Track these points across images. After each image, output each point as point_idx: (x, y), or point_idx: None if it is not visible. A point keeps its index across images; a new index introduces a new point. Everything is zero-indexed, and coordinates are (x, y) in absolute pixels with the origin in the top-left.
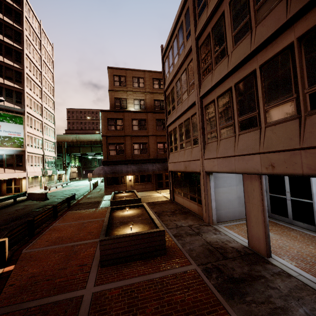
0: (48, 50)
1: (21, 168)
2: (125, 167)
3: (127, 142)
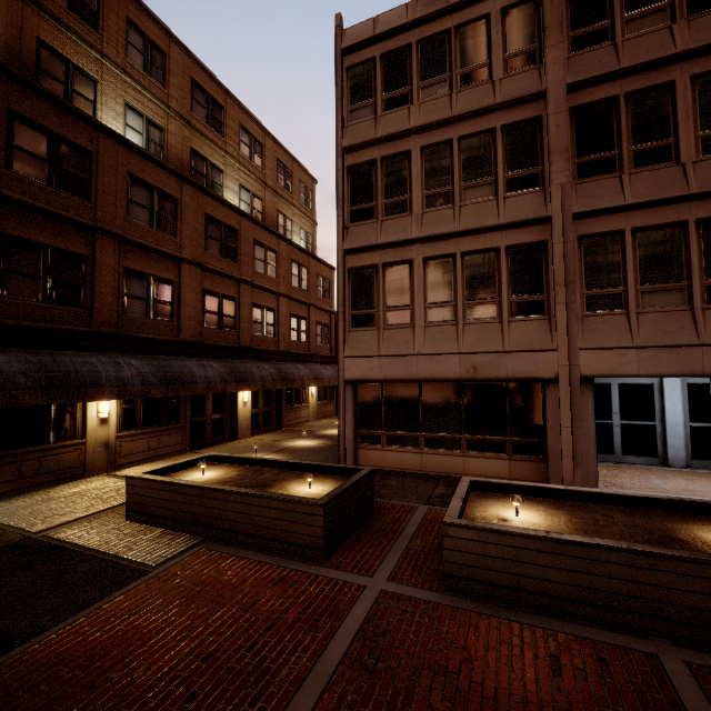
0: None
1: None
2: (105, 363)
3: (104, 259)
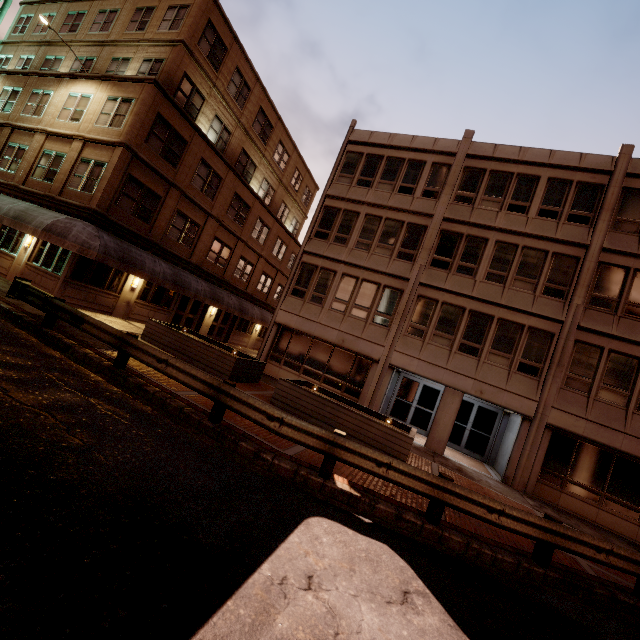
0: None
1: None
2: (150, 259)
3: (170, 201)
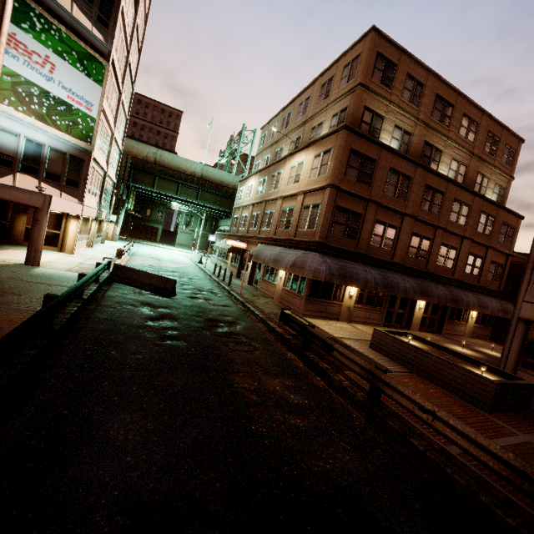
0: None
1: (74, 191)
2: (361, 269)
3: (369, 215)
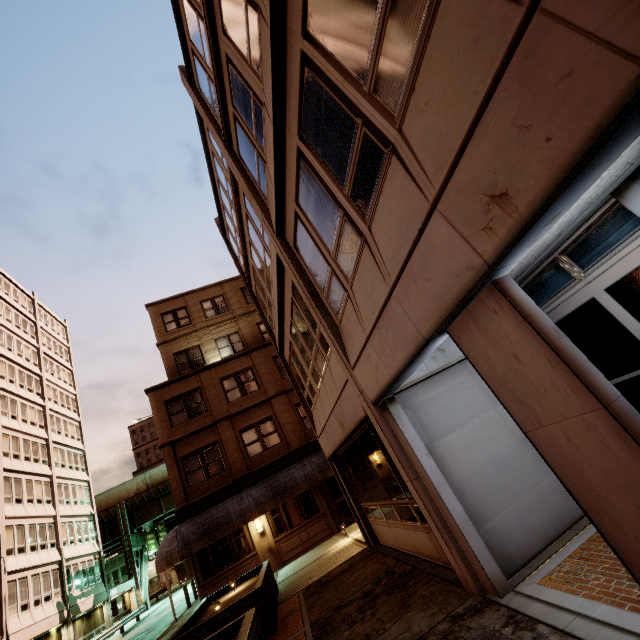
0: (56, 333)
1: None
2: (234, 503)
3: (225, 435)
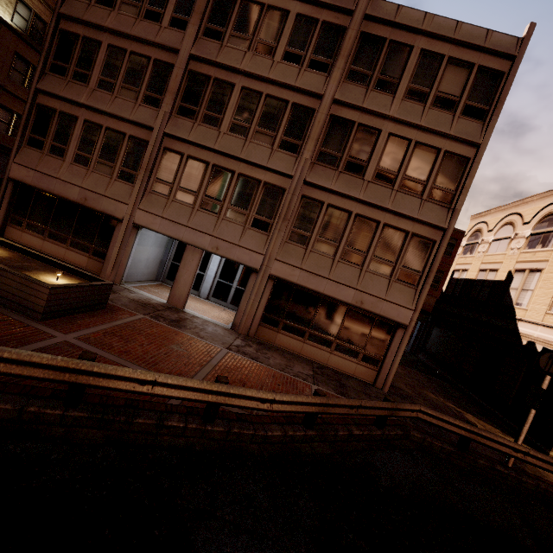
0: None
1: None
2: None
3: None
